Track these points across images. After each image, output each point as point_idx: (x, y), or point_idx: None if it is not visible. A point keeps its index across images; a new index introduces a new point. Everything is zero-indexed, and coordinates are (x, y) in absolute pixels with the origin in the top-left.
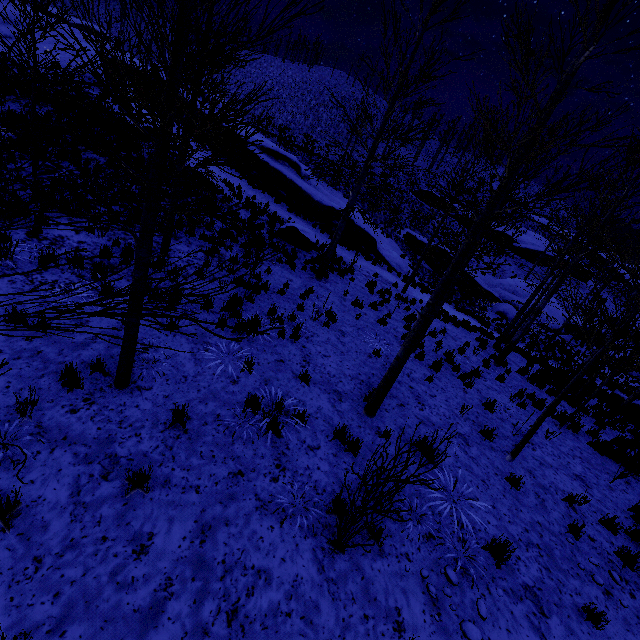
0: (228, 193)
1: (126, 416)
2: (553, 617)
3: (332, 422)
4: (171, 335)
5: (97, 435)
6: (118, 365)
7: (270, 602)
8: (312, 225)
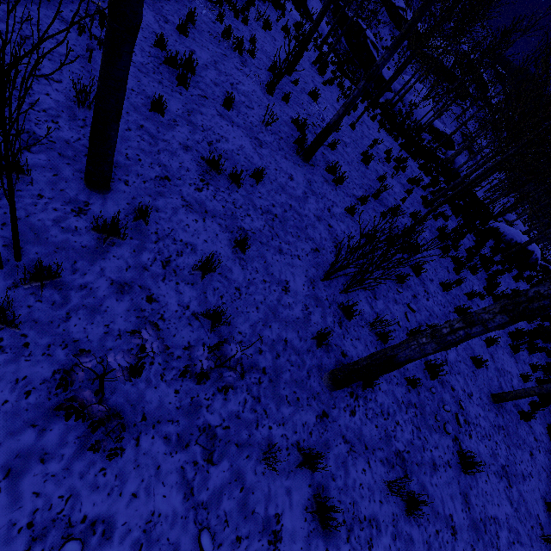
0: None
1: (163, 6)
2: (349, 148)
3: (268, 66)
4: None
5: (154, 5)
6: None
7: (245, 89)
8: None
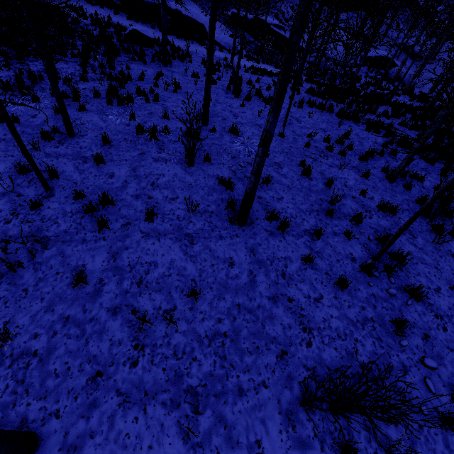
0: (74, 16)
1: (81, 145)
2: (285, 168)
3: (185, 131)
4: (84, 113)
5: (73, 152)
6: (64, 123)
7: (166, 180)
8: (151, 27)
